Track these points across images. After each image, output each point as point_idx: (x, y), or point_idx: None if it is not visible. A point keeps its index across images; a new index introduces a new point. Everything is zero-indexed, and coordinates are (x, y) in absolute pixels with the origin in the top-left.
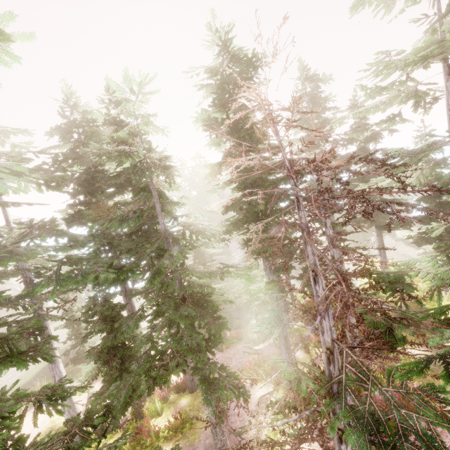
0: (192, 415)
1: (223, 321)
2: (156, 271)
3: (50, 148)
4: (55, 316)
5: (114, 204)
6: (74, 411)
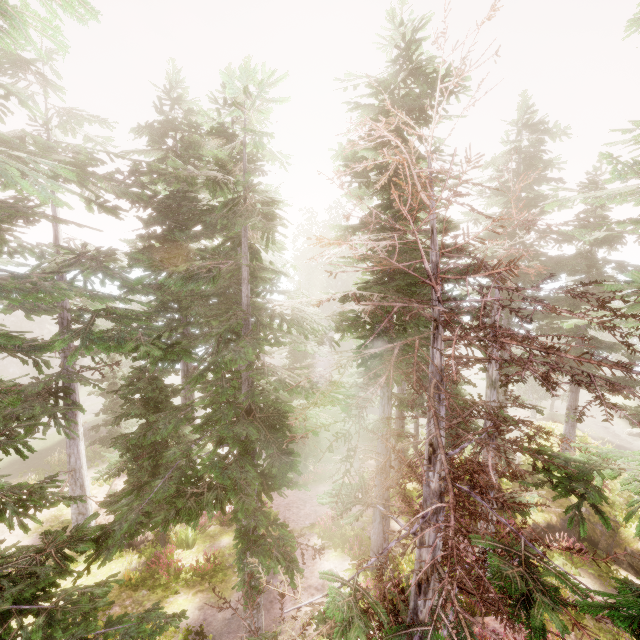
0: (230, 562)
1: (294, 460)
2: (209, 366)
3: (134, 151)
4: (87, 380)
5: (197, 249)
6: (85, 507)
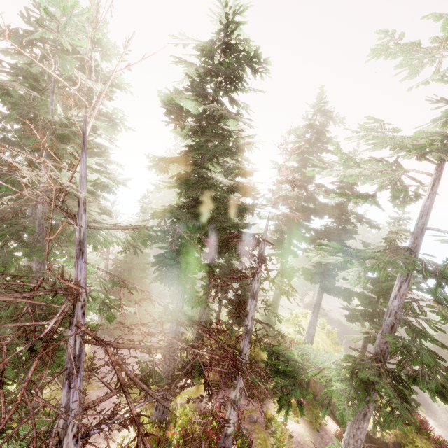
0: None
1: (57, 358)
2: None
3: None
4: None
5: None
6: None
